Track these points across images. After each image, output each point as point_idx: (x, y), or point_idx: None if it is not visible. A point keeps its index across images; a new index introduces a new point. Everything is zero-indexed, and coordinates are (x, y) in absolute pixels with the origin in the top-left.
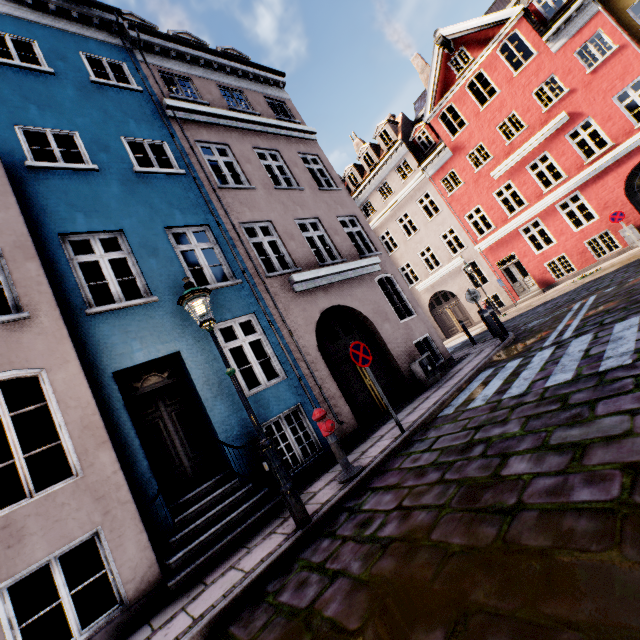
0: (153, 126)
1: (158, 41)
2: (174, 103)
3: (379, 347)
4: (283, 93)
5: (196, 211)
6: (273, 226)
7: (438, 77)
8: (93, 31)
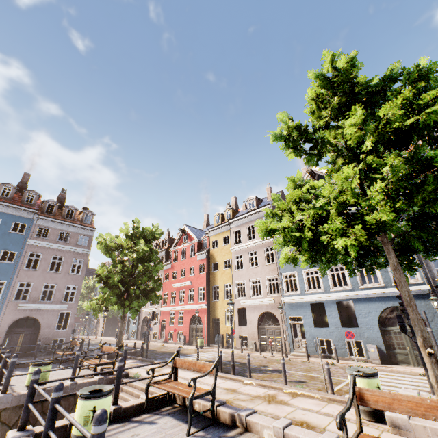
0: (18, 246)
1: (46, 218)
2: (31, 240)
3: (38, 335)
4: (92, 233)
5: (7, 276)
6: (33, 284)
7: (180, 238)
8: (25, 214)
